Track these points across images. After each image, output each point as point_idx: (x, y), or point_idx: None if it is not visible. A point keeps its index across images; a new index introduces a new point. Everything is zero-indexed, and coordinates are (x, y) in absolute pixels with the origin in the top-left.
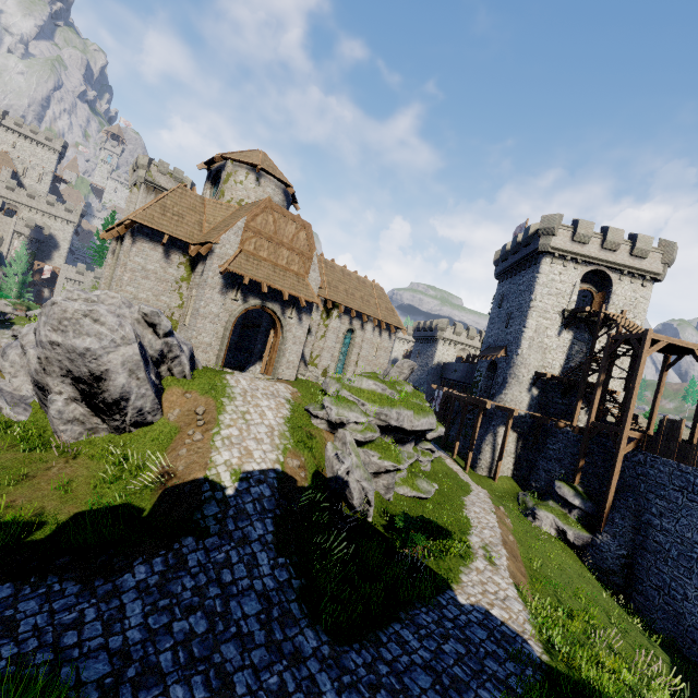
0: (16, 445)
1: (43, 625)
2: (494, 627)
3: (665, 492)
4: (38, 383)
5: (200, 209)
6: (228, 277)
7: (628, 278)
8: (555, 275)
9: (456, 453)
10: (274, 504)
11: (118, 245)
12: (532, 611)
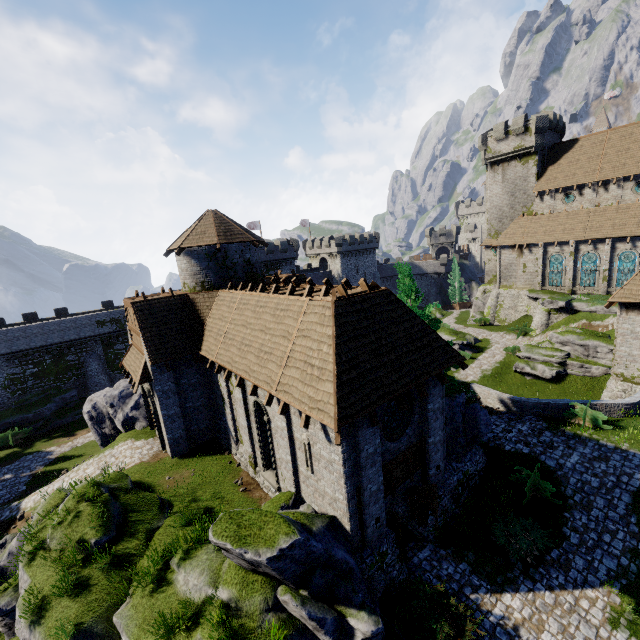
0: None
1: None
2: None
3: None
4: None
5: None
6: None
7: None
8: None
9: None
10: None
11: None
12: None
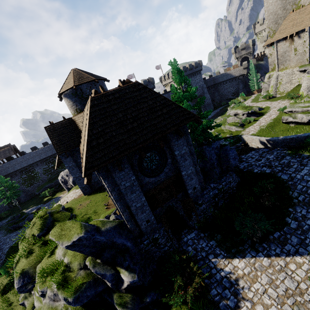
0: None
1: None
2: None
3: None
4: None
5: None
6: None
7: None
8: None
9: None
10: None
11: None
12: None
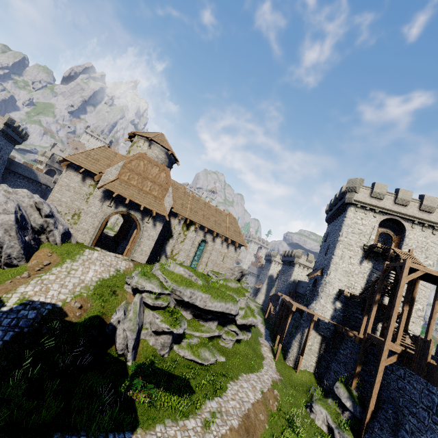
0: None
1: None
2: None
3: (416, 409)
4: None
5: (112, 158)
6: (107, 192)
7: (419, 227)
8: (358, 219)
9: (276, 344)
10: (28, 324)
11: None
12: None
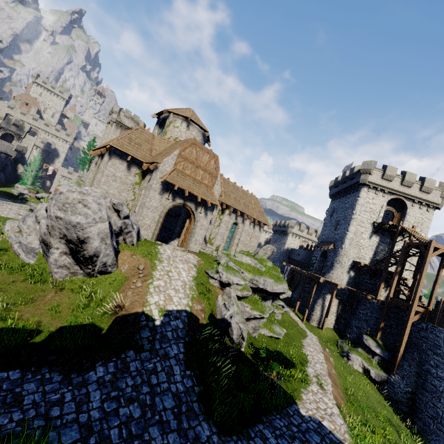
0: (27, 279)
1: (38, 401)
2: (325, 434)
3: (440, 351)
4: (45, 241)
5: (151, 142)
6: (165, 184)
7: (418, 205)
8: (370, 199)
9: (297, 309)
10: (184, 333)
11: (99, 159)
12: (349, 425)
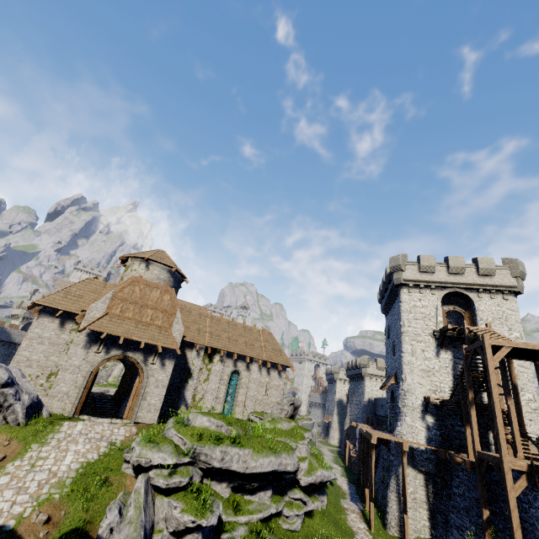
0: None
1: None
2: None
3: None
4: None
5: (100, 291)
6: (93, 335)
7: (487, 294)
8: (416, 301)
9: (368, 505)
10: None
11: None
12: None
